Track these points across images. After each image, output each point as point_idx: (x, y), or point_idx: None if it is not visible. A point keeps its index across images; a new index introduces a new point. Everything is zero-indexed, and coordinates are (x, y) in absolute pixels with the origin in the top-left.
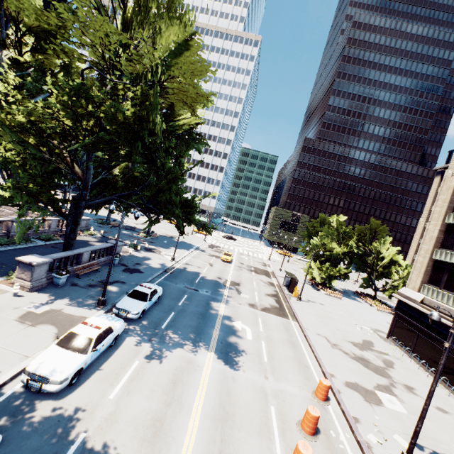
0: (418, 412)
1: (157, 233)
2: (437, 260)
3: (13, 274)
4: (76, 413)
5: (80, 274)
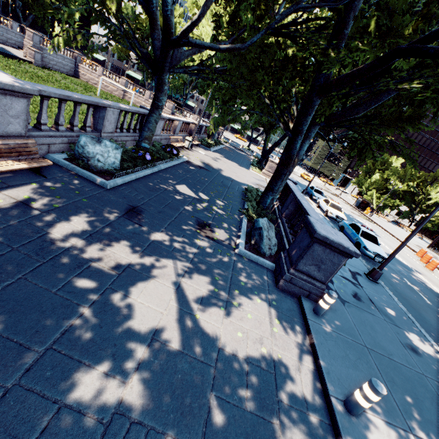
0: None
1: None
2: None
3: (253, 167)
4: None
5: None
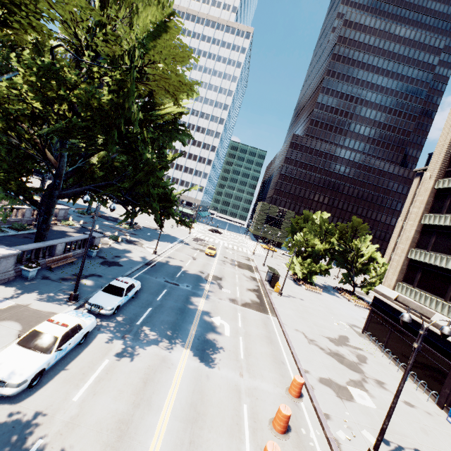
0: (386, 407)
1: (140, 224)
2: (412, 259)
3: None
4: (34, 417)
5: (53, 266)
